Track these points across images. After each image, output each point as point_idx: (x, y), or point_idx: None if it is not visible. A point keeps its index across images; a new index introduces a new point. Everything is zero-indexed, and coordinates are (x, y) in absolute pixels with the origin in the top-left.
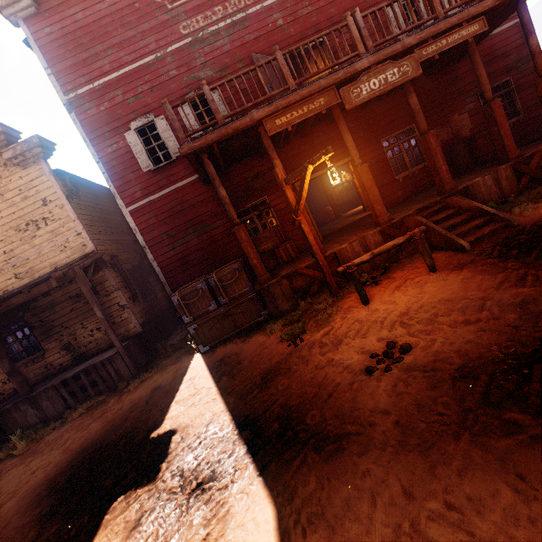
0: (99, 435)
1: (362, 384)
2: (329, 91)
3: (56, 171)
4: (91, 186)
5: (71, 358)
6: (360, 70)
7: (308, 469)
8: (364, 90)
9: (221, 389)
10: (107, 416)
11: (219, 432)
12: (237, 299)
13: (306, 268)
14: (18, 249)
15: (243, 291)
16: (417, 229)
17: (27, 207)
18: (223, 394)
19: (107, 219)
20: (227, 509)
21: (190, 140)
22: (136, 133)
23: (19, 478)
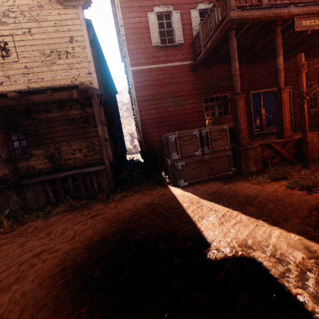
0: (111, 232)
1: None
2: None
3: (87, 20)
4: (97, 50)
5: (50, 167)
6: None
7: None
8: None
9: (262, 215)
10: (106, 217)
11: None
12: (217, 152)
13: (276, 144)
14: (37, 68)
15: (223, 148)
16: None
17: (56, 39)
18: (274, 220)
19: (102, 77)
20: None
21: (241, 8)
22: (156, 16)
23: (18, 258)
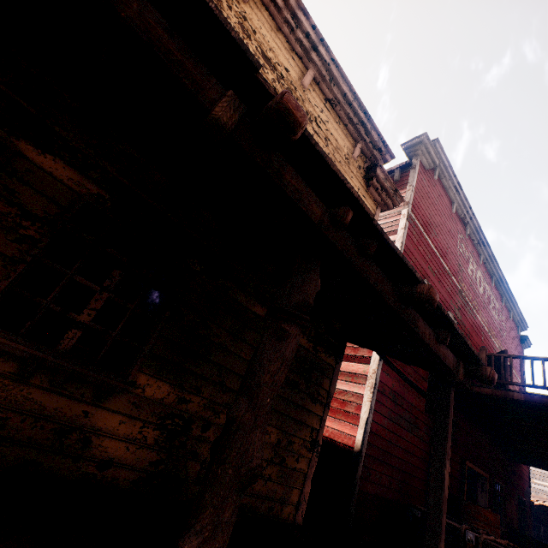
0: None
1: None
2: None
3: None
4: None
5: (148, 468)
6: None
7: None
8: None
9: None
10: None
11: None
12: None
13: None
14: None
15: None
16: None
17: None
18: None
19: None
20: None
21: None
22: None
23: None
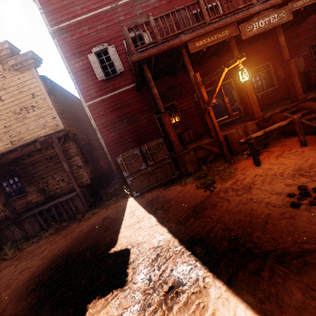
0: (68, 247)
1: (293, 214)
2: (231, 26)
3: (42, 76)
4: (61, 91)
5: (44, 198)
6: (253, 14)
7: (283, 280)
8: (255, 27)
9: (160, 218)
10: (72, 235)
11: (172, 247)
12: (159, 162)
13: (206, 144)
14: (14, 125)
15: (163, 158)
16: (296, 116)
17: (21, 98)
18: (163, 221)
19: (71, 112)
20: (211, 312)
21: (139, 51)
22: (95, 55)
23: (11, 275)
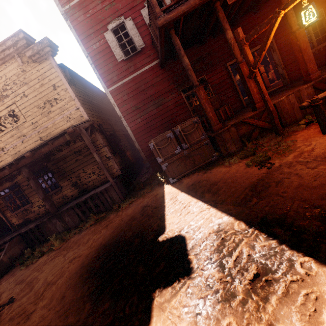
0: (112, 237)
1: None
2: None
3: (60, 65)
4: (80, 80)
5: (78, 192)
6: None
7: None
8: None
9: (210, 201)
10: (113, 224)
11: (239, 230)
12: (195, 144)
13: (250, 118)
14: (40, 121)
15: (200, 138)
16: None
17: (43, 92)
18: (215, 204)
19: (92, 103)
20: None
21: (166, 12)
22: (112, 32)
23: (62, 264)
